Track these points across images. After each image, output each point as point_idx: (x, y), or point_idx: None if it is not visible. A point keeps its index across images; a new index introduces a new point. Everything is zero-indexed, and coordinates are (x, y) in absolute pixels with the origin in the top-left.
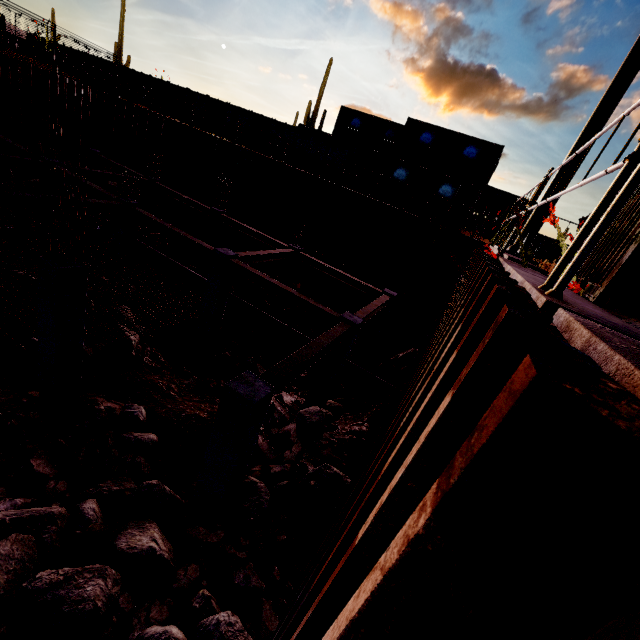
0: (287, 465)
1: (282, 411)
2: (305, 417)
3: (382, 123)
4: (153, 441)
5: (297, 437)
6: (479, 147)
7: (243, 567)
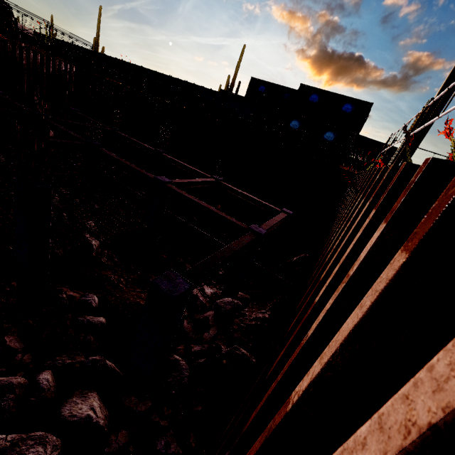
0: (205, 345)
1: (203, 300)
2: (220, 306)
3: (281, 89)
4: (101, 323)
5: (214, 322)
6: (354, 104)
7: (164, 434)
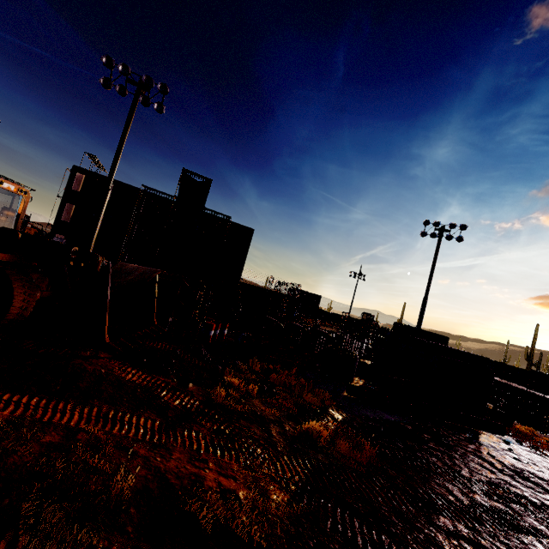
0: None
1: None
2: None
3: None
4: None
5: None
6: None
7: None
